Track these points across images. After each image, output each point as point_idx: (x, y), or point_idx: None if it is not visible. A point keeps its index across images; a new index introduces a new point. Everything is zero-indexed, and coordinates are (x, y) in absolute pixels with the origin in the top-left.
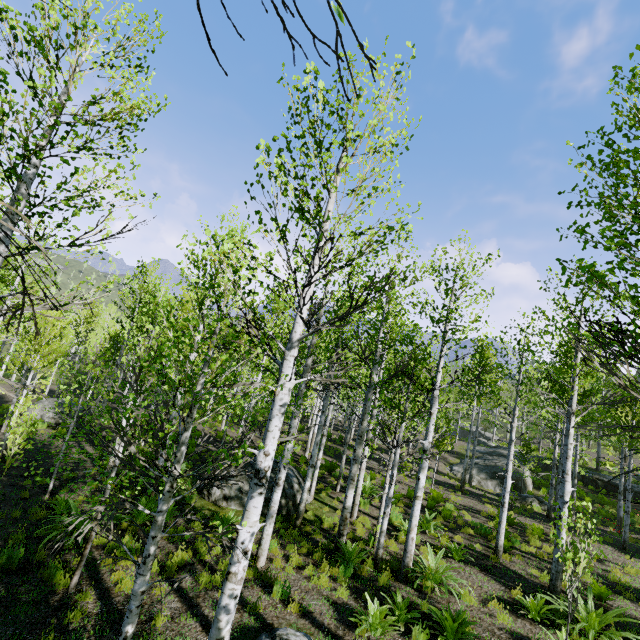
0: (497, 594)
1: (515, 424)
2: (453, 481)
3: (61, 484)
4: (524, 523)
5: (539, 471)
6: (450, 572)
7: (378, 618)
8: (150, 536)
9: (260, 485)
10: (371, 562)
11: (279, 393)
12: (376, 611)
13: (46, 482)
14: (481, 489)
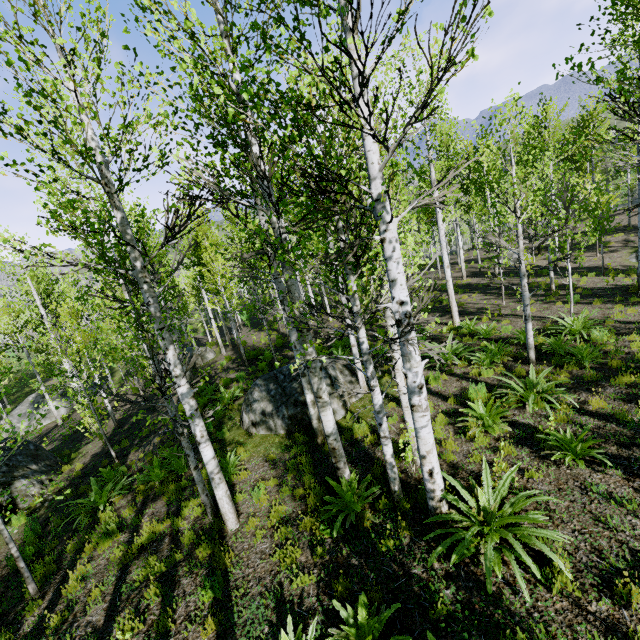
0: None
1: None
2: (632, 278)
3: (138, 442)
4: None
5: None
6: (525, 515)
7: None
8: None
9: None
10: (384, 502)
11: None
12: None
13: (129, 444)
14: None
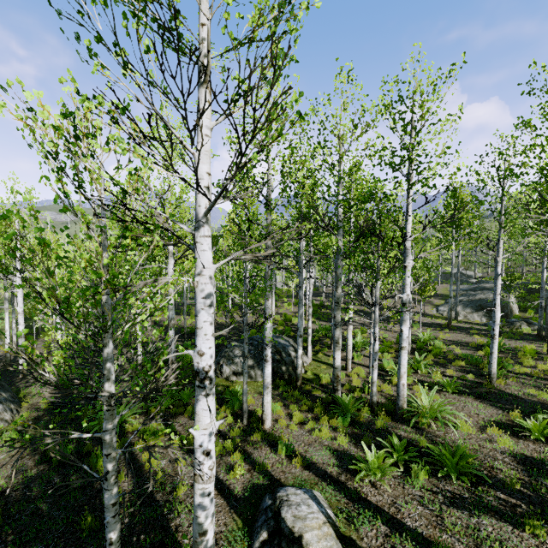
0: (495, 419)
1: (500, 258)
2: (440, 320)
3: None
4: (515, 346)
5: (524, 296)
6: (445, 407)
7: (376, 464)
8: (103, 455)
9: (203, 387)
10: (367, 408)
11: (198, 284)
12: (373, 459)
13: None
14: (468, 322)
